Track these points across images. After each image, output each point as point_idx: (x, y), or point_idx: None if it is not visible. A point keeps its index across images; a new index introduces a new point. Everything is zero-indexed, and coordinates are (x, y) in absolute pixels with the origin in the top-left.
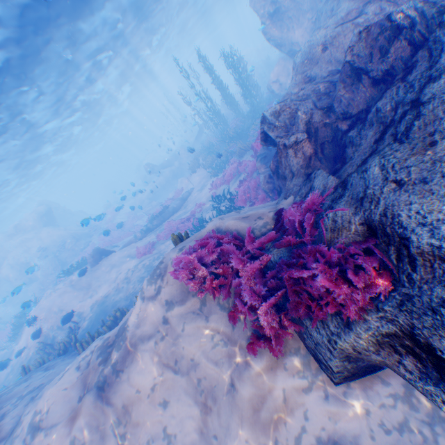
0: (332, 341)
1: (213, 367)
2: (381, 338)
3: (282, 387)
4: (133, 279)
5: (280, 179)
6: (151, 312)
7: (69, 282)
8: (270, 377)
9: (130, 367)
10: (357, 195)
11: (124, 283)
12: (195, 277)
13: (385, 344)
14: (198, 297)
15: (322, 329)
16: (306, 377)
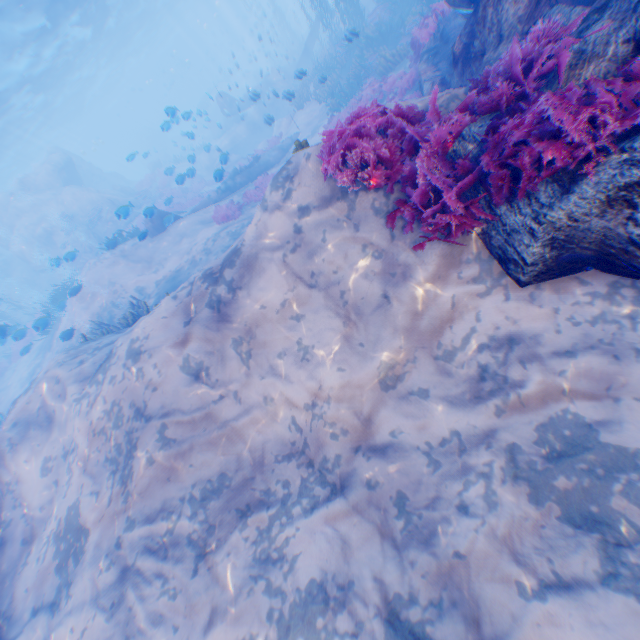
0: (540, 216)
1: (361, 281)
2: (614, 193)
3: (451, 296)
4: (215, 250)
5: (467, 66)
6: (277, 223)
7: (122, 254)
8: (436, 287)
9: (251, 286)
10: (628, 6)
11: (201, 255)
12: (348, 162)
13: (617, 201)
14: (345, 202)
15: (527, 208)
16: (484, 284)
